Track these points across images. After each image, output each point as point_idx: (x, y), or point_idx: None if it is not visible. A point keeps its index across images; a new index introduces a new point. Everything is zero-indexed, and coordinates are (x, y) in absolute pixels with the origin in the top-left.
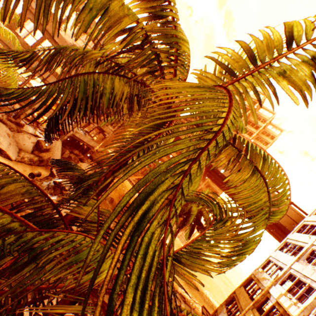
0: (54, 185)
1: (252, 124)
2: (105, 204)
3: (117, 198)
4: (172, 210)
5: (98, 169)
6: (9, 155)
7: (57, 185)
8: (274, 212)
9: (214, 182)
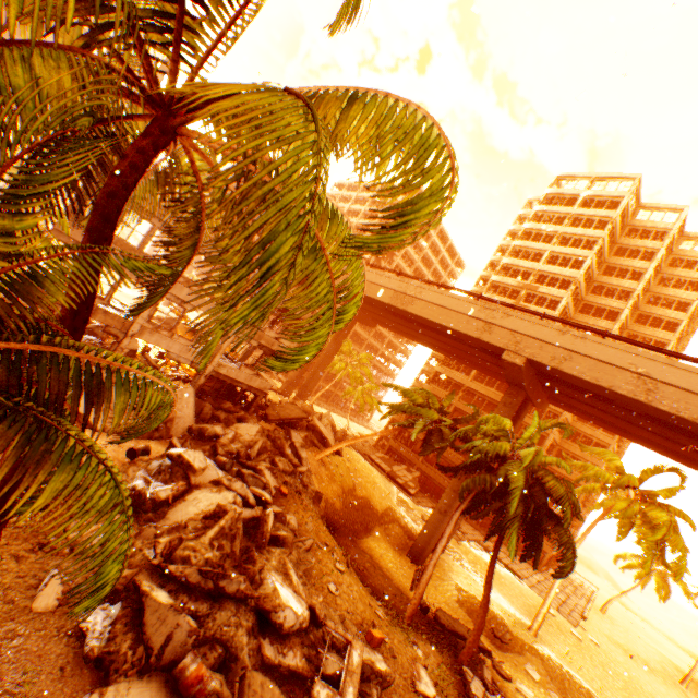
0: (171, 464)
1: (631, 253)
2: (298, 502)
3: (337, 497)
4: (294, 369)
5: (279, 434)
6: (90, 422)
7: (176, 462)
8: (415, 203)
9: (575, 414)
